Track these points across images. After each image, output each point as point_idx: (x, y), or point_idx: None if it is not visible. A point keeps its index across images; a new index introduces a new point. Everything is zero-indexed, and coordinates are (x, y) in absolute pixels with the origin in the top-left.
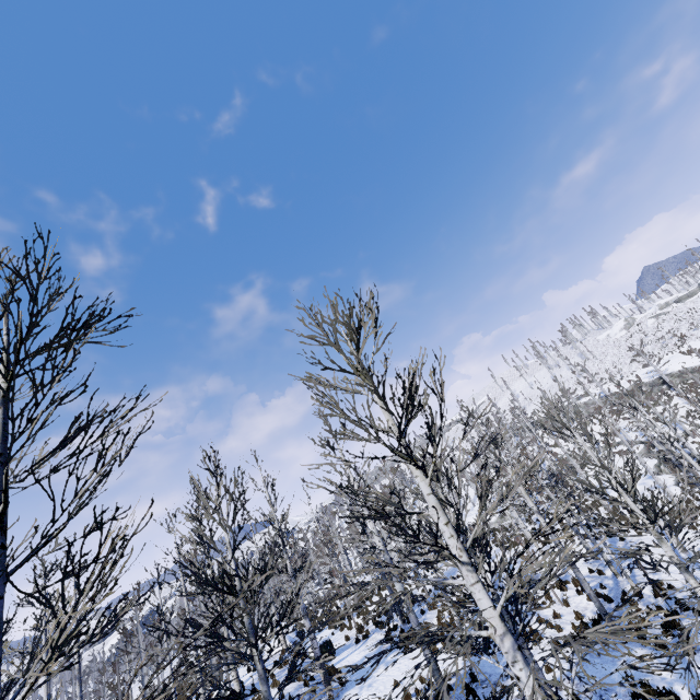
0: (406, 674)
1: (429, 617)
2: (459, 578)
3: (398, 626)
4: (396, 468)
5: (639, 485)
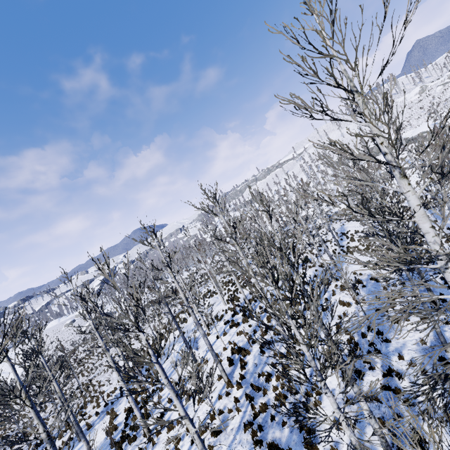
0: (367, 260)
1: (353, 244)
2: (350, 231)
3: (336, 249)
4: (309, 183)
5: (432, 187)
